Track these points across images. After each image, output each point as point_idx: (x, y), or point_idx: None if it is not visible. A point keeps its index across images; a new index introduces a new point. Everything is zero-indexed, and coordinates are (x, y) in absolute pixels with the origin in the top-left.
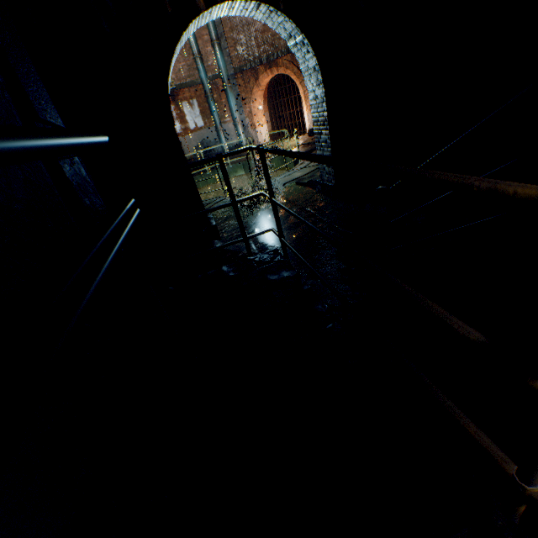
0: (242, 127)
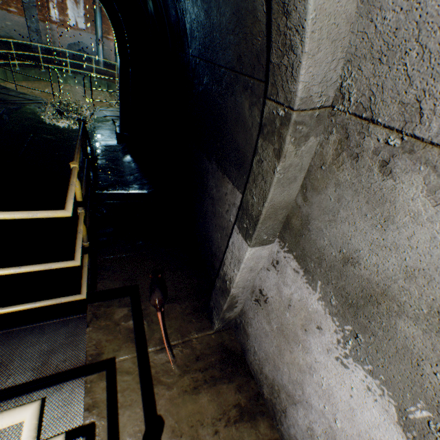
0: None
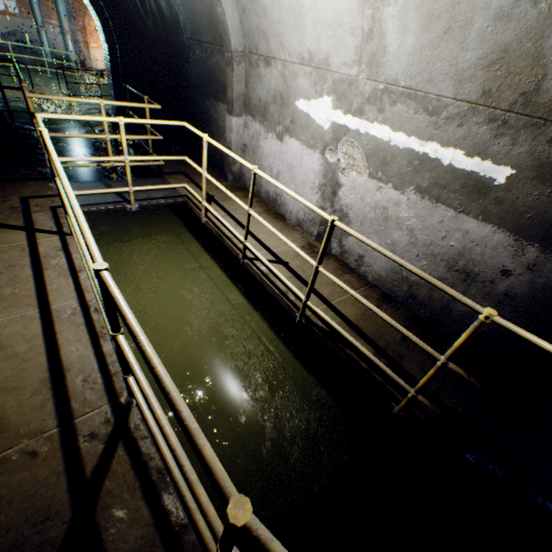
0: (73, 39)
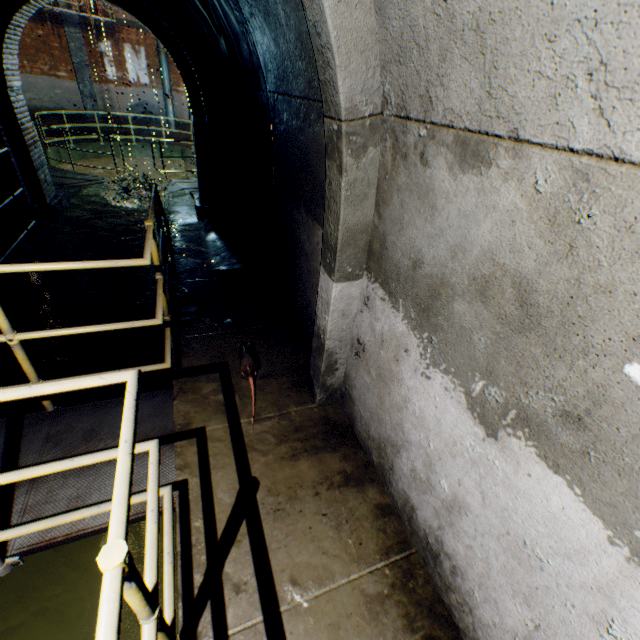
0: None
